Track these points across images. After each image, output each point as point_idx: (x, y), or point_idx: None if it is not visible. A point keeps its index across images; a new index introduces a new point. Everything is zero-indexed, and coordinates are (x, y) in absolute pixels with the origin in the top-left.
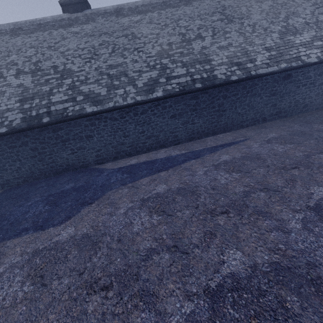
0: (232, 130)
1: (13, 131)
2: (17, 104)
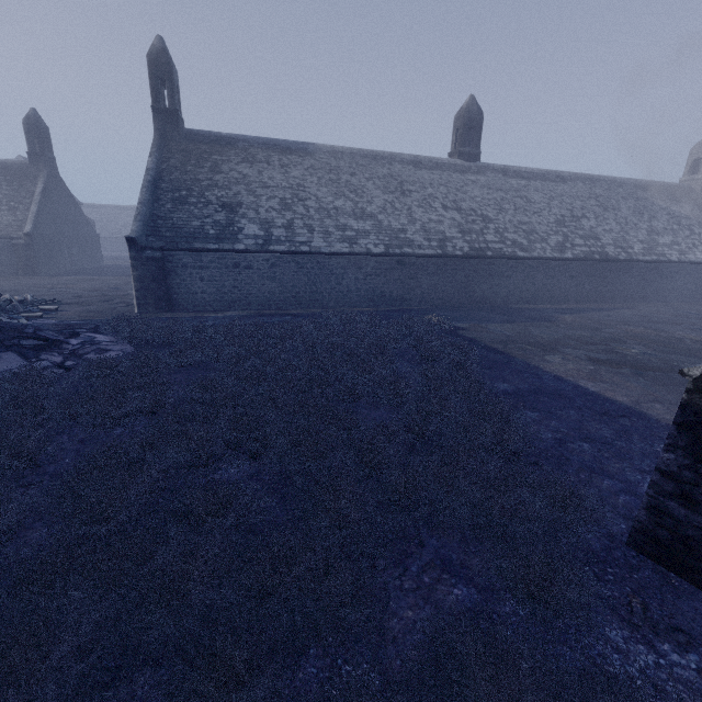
0: (608, 303)
1: (466, 256)
2: (459, 234)
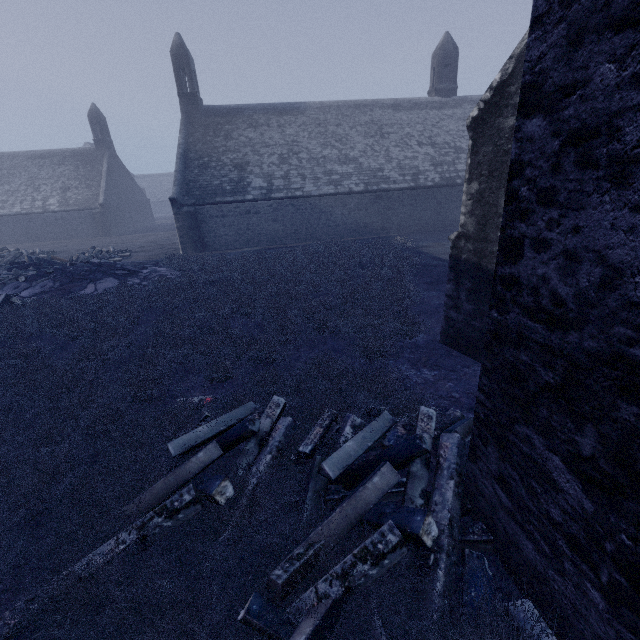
0: None
1: (437, 186)
2: (431, 167)
